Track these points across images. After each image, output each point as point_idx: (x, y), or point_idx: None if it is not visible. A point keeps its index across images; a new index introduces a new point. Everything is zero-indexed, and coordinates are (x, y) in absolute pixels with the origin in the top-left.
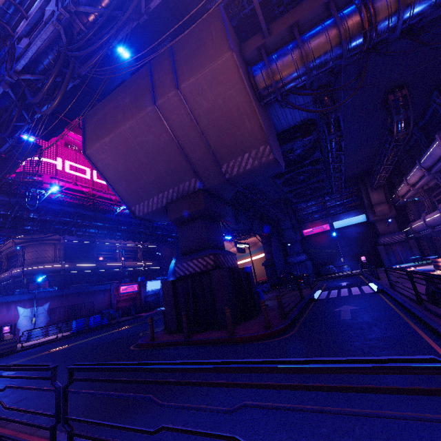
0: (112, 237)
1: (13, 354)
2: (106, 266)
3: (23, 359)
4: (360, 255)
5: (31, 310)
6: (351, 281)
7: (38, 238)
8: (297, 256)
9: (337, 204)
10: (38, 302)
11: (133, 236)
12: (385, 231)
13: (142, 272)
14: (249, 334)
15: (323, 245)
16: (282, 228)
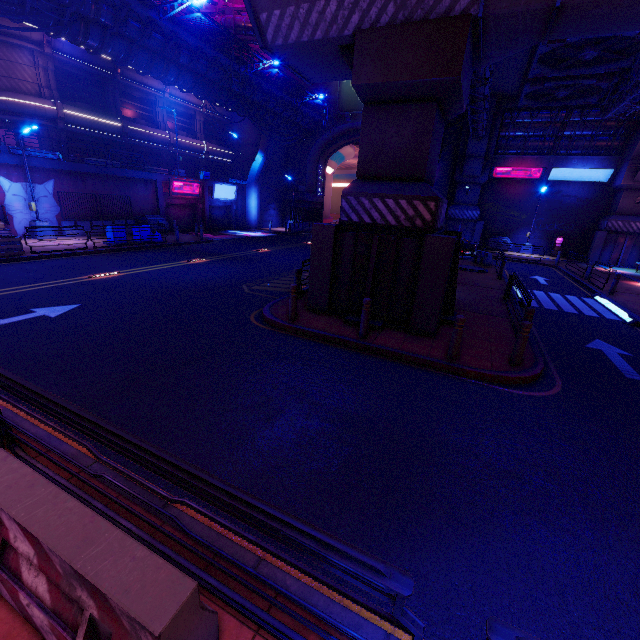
0: (160, 75)
1: (21, 262)
2: (141, 133)
3: (51, 282)
4: (559, 236)
5: (23, 187)
6: (550, 278)
7: (1, 25)
8: (466, 210)
9: (584, 135)
10: (33, 176)
11: (200, 84)
12: (626, 211)
13: (202, 162)
14: (489, 370)
15: (512, 203)
16: (467, 153)
